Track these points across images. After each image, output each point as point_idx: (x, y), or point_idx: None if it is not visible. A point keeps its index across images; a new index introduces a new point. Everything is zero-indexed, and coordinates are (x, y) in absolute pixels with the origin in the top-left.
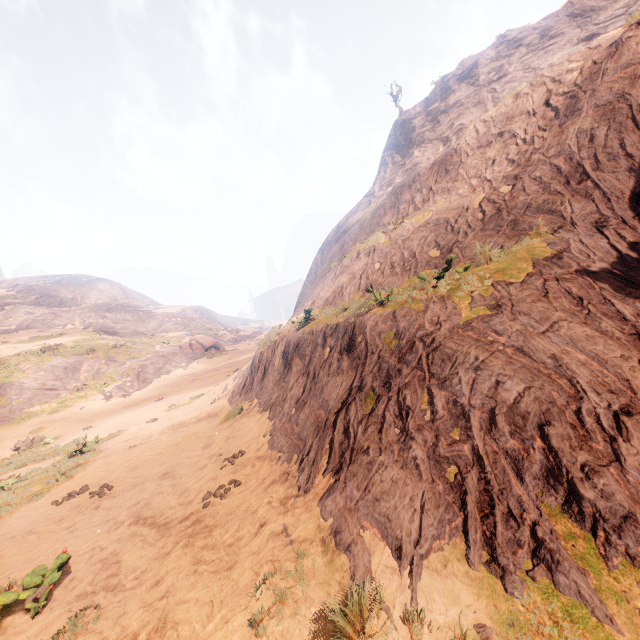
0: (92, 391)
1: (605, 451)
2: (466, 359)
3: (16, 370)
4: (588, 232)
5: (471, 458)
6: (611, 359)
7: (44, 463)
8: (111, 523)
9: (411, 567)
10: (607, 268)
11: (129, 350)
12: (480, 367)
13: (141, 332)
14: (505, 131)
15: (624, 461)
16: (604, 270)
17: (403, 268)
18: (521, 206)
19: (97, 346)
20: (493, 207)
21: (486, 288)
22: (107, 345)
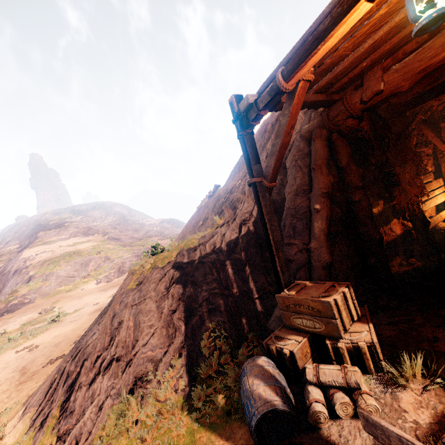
0: (92, 278)
1: (91, 379)
2: (104, 316)
3: (57, 265)
4: (234, 228)
5: (62, 371)
6: (143, 327)
7: (40, 325)
8: (15, 368)
9: (22, 417)
10: (215, 259)
11: (119, 252)
12: (100, 322)
13: (135, 237)
14: (264, 134)
15: (93, 385)
16: (211, 260)
17: (193, 229)
18: (230, 200)
19: (103, 249)
20: (227, 196)
21: (149, 269)
22: (109, 248)
